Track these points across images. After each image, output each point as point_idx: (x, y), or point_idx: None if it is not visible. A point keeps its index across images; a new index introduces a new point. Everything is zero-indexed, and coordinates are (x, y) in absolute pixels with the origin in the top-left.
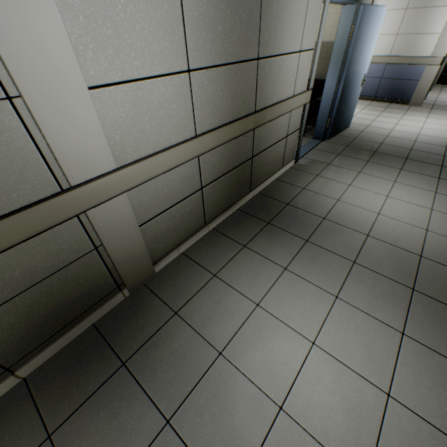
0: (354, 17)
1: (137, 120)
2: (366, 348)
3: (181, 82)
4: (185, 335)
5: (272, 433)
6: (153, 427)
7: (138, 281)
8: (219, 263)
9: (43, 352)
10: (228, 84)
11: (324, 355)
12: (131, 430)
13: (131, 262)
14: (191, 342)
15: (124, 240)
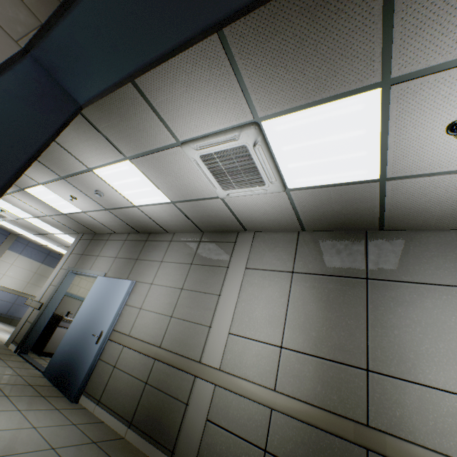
0: None
1: (241, 354)
2: None
3: (273, 350)
4: None
5: None
6: None
7: None
8: None
9: (136, 434)
10: (319, 371)
11: None
12: None
13: (188, 440)
14: None
15: (196, 416)
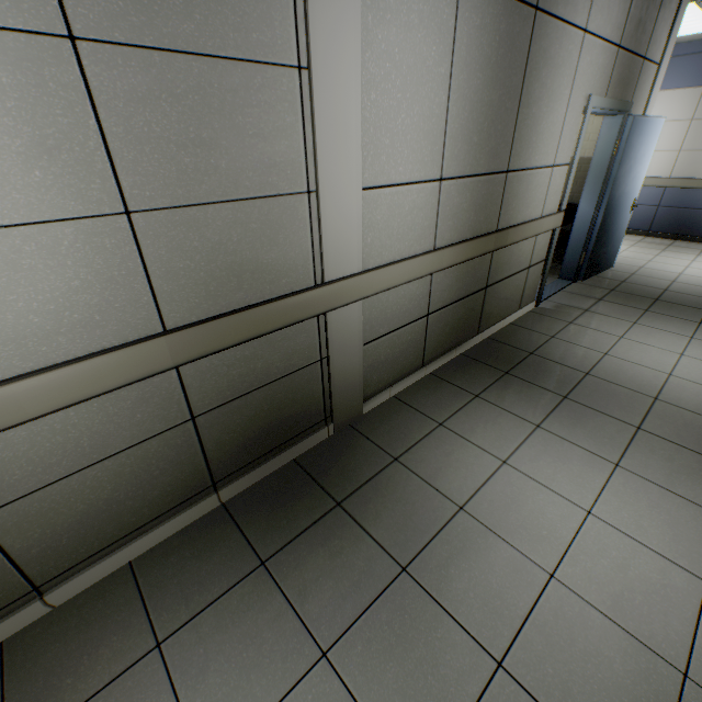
0: (620, 130)
1: (388, 224)
2: (667, 526)
3: (432, 190)
4: (411, 484)
5: (544, 600)
6: (386, 571)
7: (345, 419)
8: (445, 412)
9: (246, 476)
10: (474, 196)
11: (606, 527)
12: (359, 571)
13: (345, 389)
14: (421, 492)
15: (347, 358)
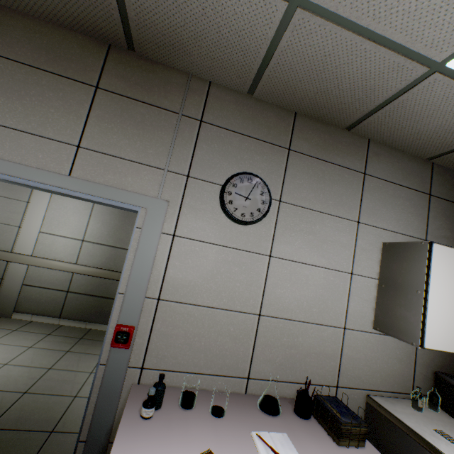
0: None
1: (51, 246)
2: None
3: (78, 242)
4: None
5: None
6: None
7: (1, 312)
8: (27, 330)
9: None
10: (106, 252)
11: None
12: None
13: (7, 297)
14: None
15: (13, 284)
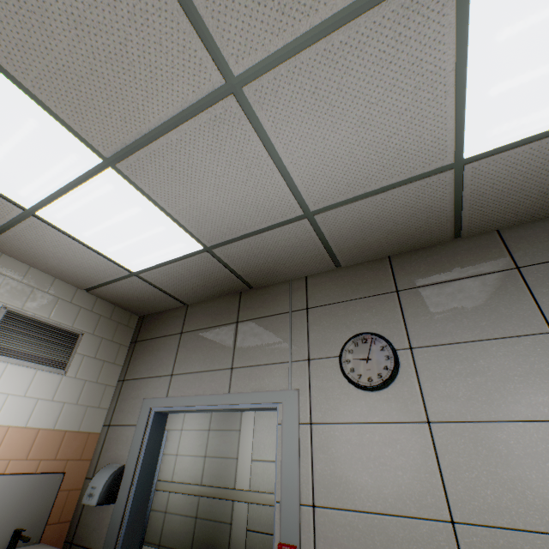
0: None
1: (262, 475)
2: None
3: None
4: None
5: None
6: None
7: None
8: None
9: None
10: None
11: None
12: None
13: (236, 548)
14: None
15: (239, 529)
